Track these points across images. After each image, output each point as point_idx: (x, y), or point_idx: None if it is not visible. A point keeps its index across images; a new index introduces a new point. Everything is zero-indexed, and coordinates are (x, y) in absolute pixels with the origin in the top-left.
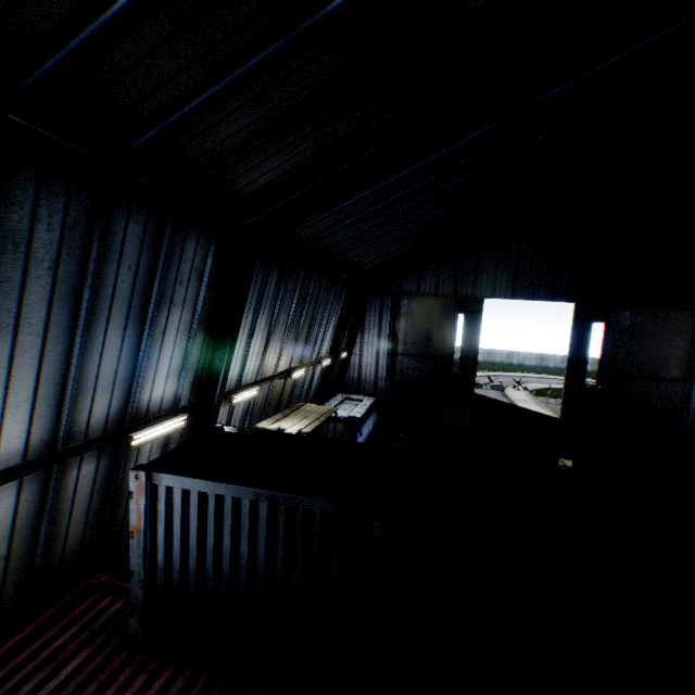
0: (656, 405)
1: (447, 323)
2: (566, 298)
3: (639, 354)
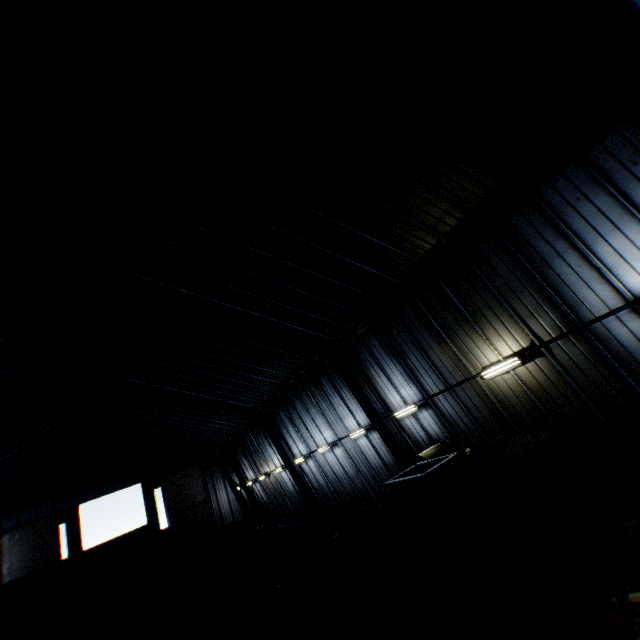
0: (201, 519)
1: (52, 535)
2: (135, 482)
3: (182, 496)
